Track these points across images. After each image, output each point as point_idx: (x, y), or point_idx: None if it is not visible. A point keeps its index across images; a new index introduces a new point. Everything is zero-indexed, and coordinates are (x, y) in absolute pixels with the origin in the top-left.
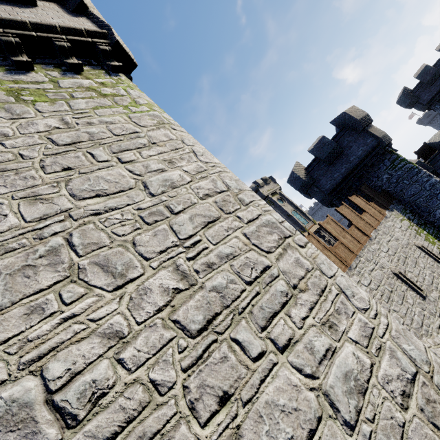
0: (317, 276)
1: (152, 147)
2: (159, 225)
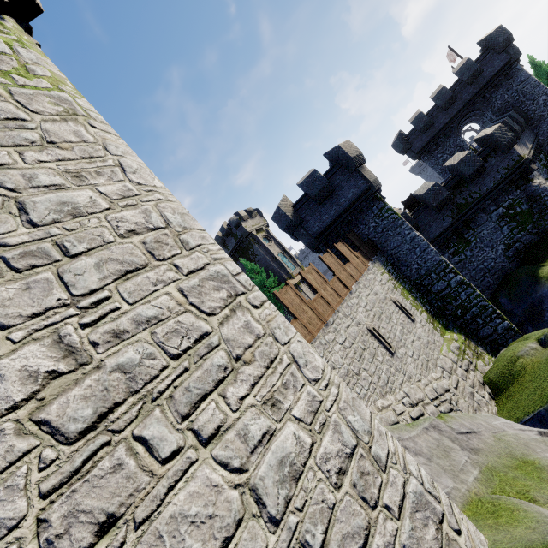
0: (269, 343)
1: (46, 148)
2: (37, 272)
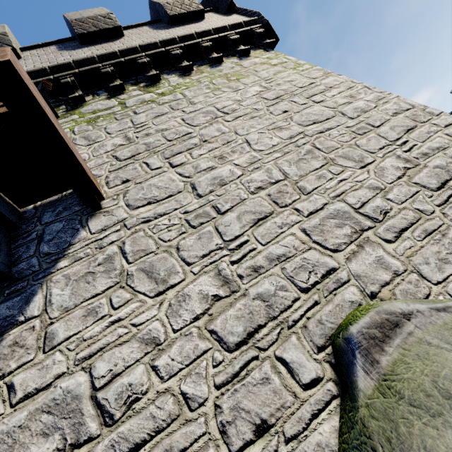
0: None
1: (331, 90)
2: (368, 134)
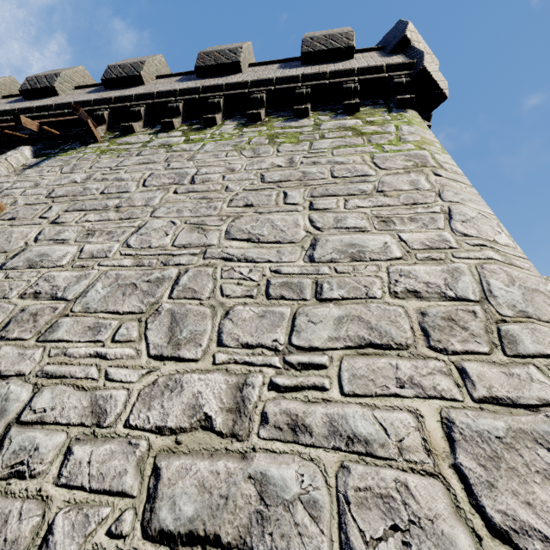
0: None
1: (372, 196)
2: (280, 304)
